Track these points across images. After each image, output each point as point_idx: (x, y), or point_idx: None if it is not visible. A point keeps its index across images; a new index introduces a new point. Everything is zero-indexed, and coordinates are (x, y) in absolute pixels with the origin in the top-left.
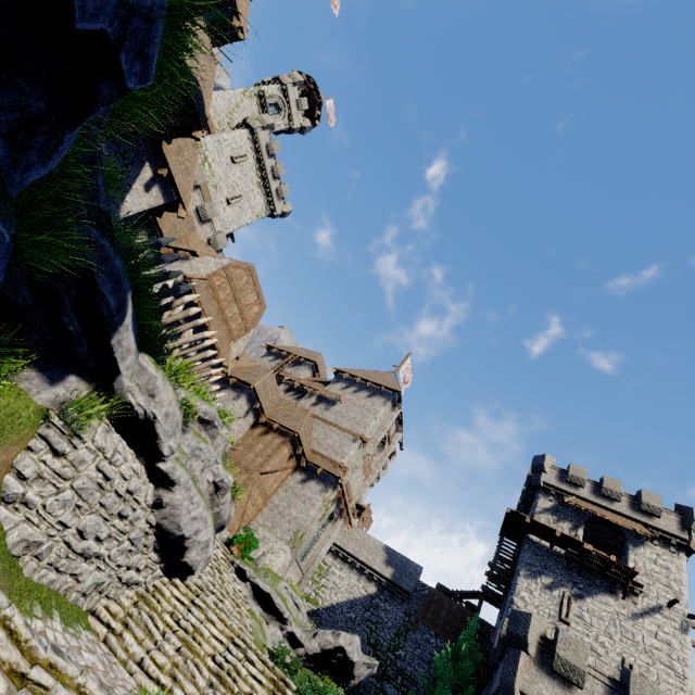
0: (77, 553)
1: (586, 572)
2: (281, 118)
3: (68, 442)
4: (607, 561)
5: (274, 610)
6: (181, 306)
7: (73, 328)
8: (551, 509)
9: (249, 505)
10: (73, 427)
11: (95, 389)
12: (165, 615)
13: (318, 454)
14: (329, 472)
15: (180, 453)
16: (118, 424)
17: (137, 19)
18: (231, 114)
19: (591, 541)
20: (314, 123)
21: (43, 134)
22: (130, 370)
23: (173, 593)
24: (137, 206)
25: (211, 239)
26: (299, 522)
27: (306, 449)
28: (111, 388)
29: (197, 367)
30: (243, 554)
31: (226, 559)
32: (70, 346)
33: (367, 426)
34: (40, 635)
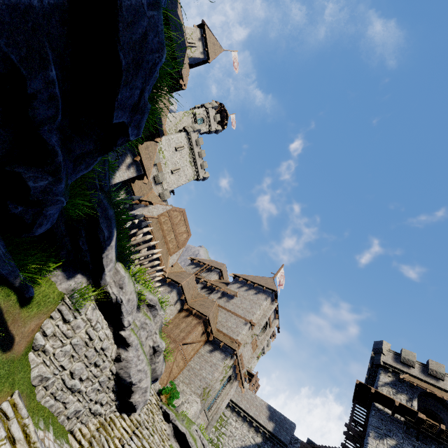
0: (68, 387)
1: (423, 438)
2: (204, 126)
3: (72, 314)
4: (438, 429)
5: (187, 447)
6: (141, 234)
7: (84, 247)
8: (390, 383)
9: (174, 366)
10: (76, 305)
11: (90, 282)
12: (115, 439)
13: (221, 332)
14: (228, 346)
15: (134, 325)
16: (100, 304)
17: (137, 114)
18: (176, 125)
19: (425, 412)
20: (223, 127)
21: (89, 158)
22: (111, 272)
23: (121, 424)
24: (121, 177)
25: (160, 193)
26: (207, 381)
27: (213, 328)
28: (99, 282)
29: (147, 271)
30: (169, 402)
31: (157, 404)
32: (80, 257)
33: (254, 314)
34: (41, 441)
